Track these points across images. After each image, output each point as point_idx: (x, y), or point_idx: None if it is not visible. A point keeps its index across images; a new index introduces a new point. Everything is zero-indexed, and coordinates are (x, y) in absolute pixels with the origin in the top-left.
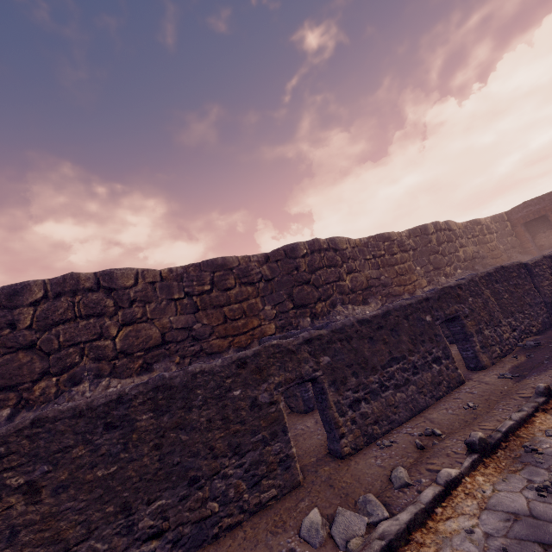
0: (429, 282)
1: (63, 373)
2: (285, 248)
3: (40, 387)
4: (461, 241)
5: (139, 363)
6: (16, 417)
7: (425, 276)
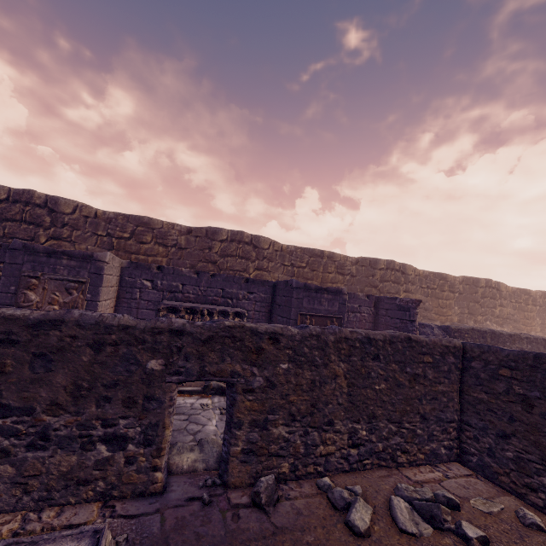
0: (540, 330)
1: None
2: (474, 279)
3: None
4: None
5: None
6: None
7: (540, 325)
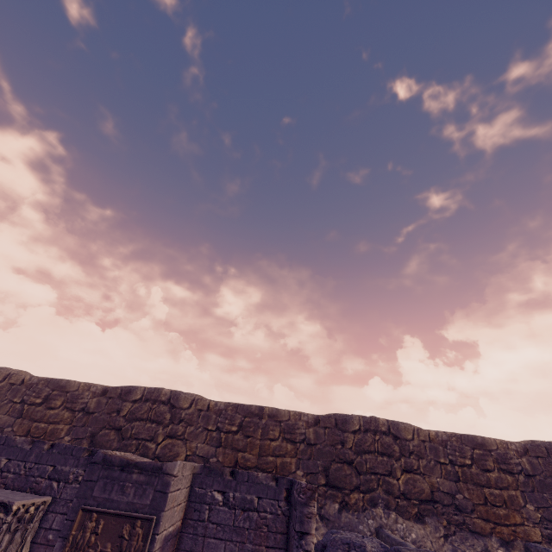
0: None
1: (366, 492)
2: (548, 446)
3: (354, 497)
4: None
5: (415, 510)
6: (342, 513)
7: None
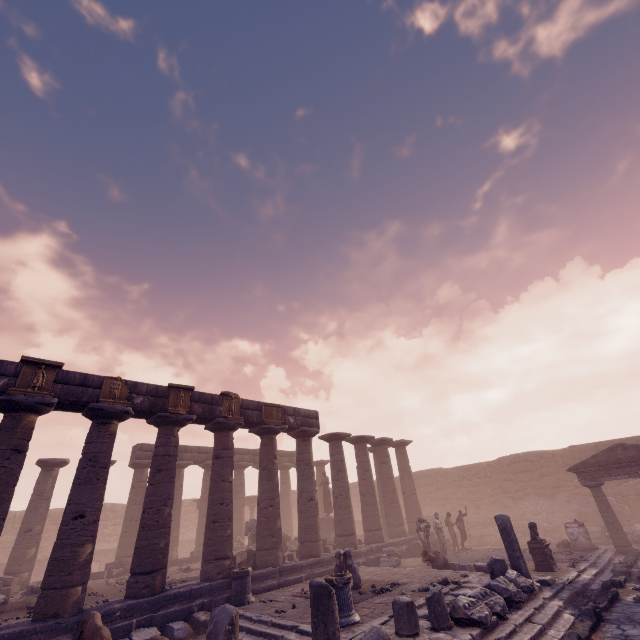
0: None
1: None
2: None
3: None
4: None
5: None
6: None
7: None
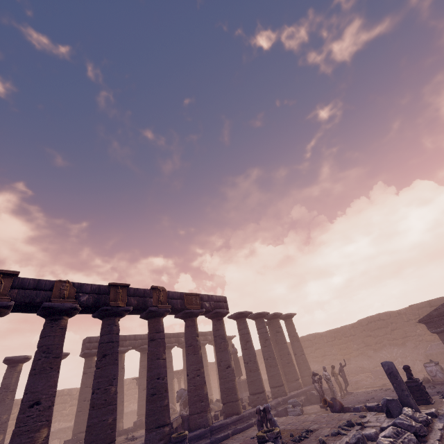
0: None
1: None
2: None
3: None
4: None
5: None
6: None
7: None
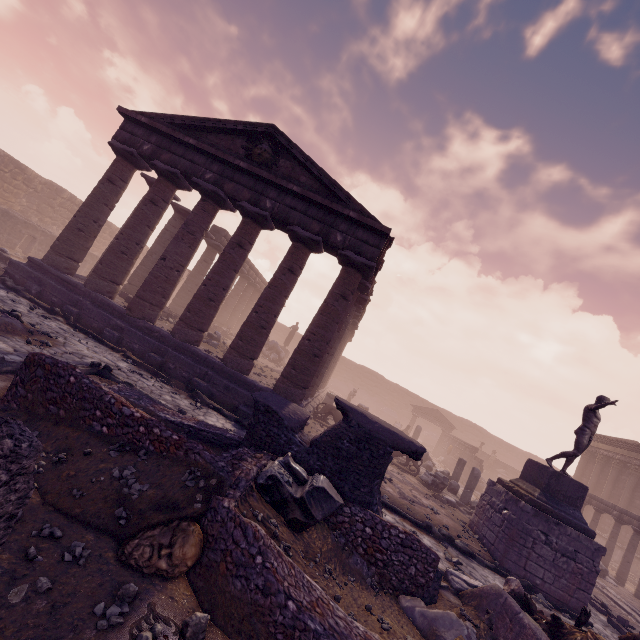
0: None
1: None
2: (59, 189)
3: None
4: (141, 256)
5: None
6: None
7: None
